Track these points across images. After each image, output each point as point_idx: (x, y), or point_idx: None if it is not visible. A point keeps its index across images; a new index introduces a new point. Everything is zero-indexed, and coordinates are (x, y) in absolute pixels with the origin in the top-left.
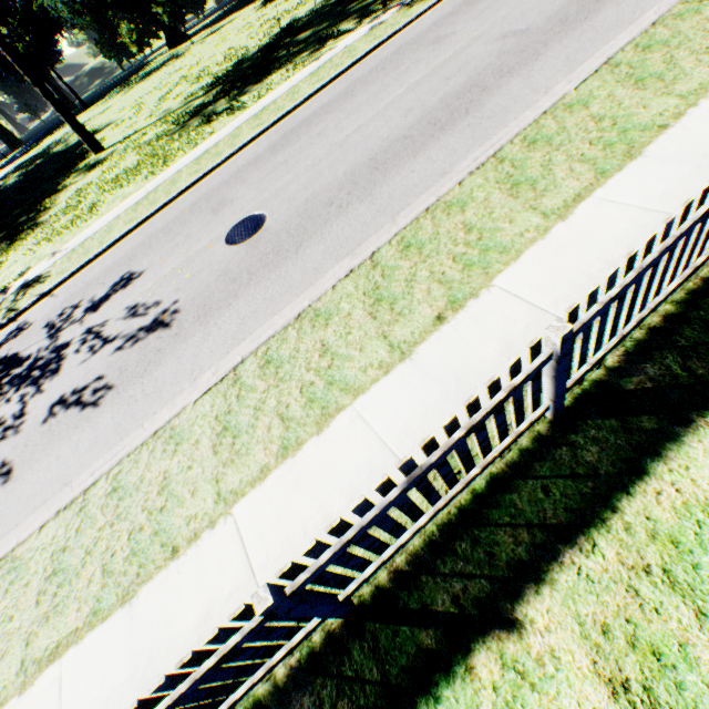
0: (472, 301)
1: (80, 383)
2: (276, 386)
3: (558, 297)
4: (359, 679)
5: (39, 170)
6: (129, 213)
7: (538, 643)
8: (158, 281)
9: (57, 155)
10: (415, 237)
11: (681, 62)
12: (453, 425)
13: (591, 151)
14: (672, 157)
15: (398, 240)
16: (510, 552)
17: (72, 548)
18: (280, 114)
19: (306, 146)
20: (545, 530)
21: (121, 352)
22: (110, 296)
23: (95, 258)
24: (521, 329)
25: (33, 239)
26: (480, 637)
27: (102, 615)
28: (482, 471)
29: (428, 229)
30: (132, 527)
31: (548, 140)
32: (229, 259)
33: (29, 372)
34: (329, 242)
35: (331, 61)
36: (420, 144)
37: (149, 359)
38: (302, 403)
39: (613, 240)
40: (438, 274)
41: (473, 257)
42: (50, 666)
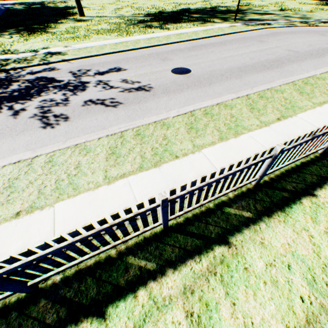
0: (290, 118)
1: (101, 98)
2: (212, 121)
3: (320, 125)
4: (262, 200)
5: (39, 9)
6: (112, 45)
7: (322, 200)
8: (137, 75)
9: (50, 7)
10: (264, 95)
11: None
12: (327, 127)
13: (327, 92)
14: None
15: (257, 94)
16: (310, 180)
17: (120, 148)
18: (191, 38)
19: (205, 54)
20: (321, 177)
21: (123, 93)
22: (109, 72)
23: (94, 56)
24: (309, 129)
25: (47, 37)
26: (303, 196)
27: (145, 169)
28: (304, 157)
29: (269, 94)
30: (152, 147)
31: (311, 84)
32: (175, 78)
33: (65, 86)
34: (224, 87)
35: (213, 29)
36: (259, 70)
37: (140, 99)
38: (226, 128)
39: None
40: (275, 107)
41: (288, 107)
42: (121, 179)
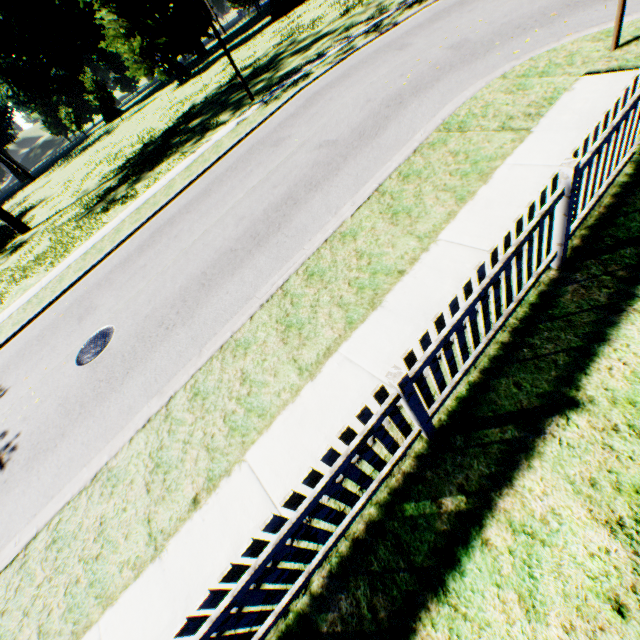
0: (225, 480)
1: None
2: (50, 579)
3: (289, 486)
4: None
5: None
6: (20, 311)
7: None
8: (15, 404)
9: None
10: (205, 382)
11: (426, 197)
12: None
13: (348, 293)
14: (402, 311)
15: (192, 384)
16: None
17: None
18: (155, 210)
19: (163, 249)
20: None
21: None
22: None
23: None
24: (252, 529)
25: None
26: None
27: None
28: None
29: (216, 373)
30: None
31: (322, 274)
32: (73, 383)
33: None
34: (149, 372)
35: (203, 155)
36: (240, 260)
37: None
38: (62, 611)
39: (342, 414)
40: (209, 436)
41: (239, 418)
42: None
